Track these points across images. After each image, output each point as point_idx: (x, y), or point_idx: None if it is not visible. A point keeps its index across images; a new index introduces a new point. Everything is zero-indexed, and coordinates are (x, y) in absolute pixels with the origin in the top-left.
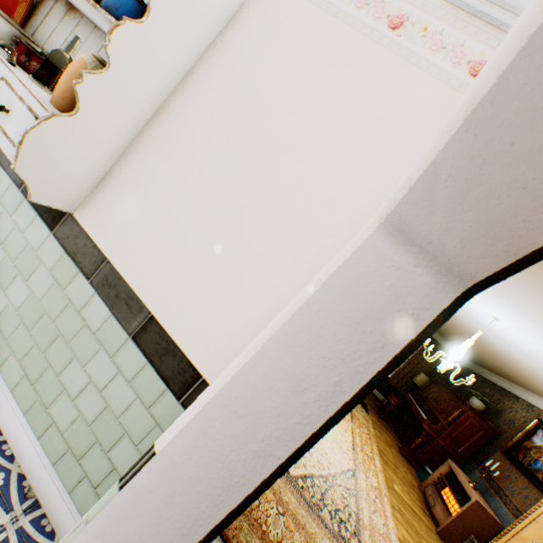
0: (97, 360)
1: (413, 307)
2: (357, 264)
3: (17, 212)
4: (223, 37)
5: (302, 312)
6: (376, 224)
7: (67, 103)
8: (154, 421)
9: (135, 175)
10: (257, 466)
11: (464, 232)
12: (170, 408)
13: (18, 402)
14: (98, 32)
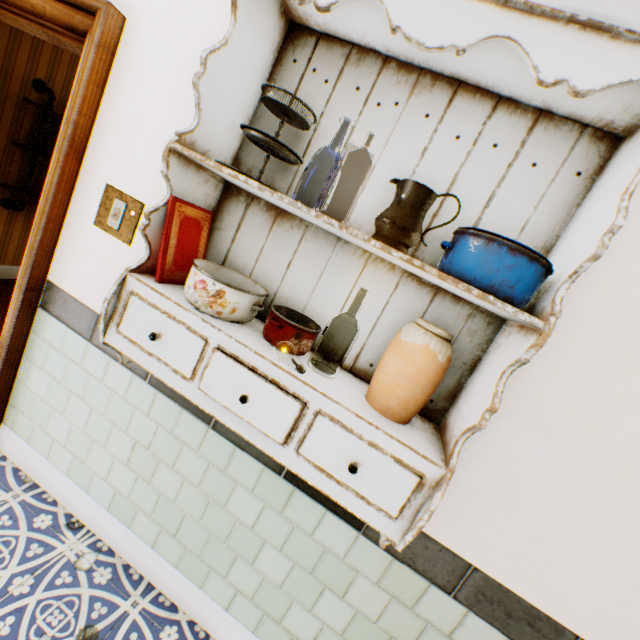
0: None
1: None
2: None
3: (287, 506)
4: None
5: None
6: None
7: (409, 411)
8: None
9: (480, 447)
10: None
11: None
12: None
13: None
14: (345, 246)
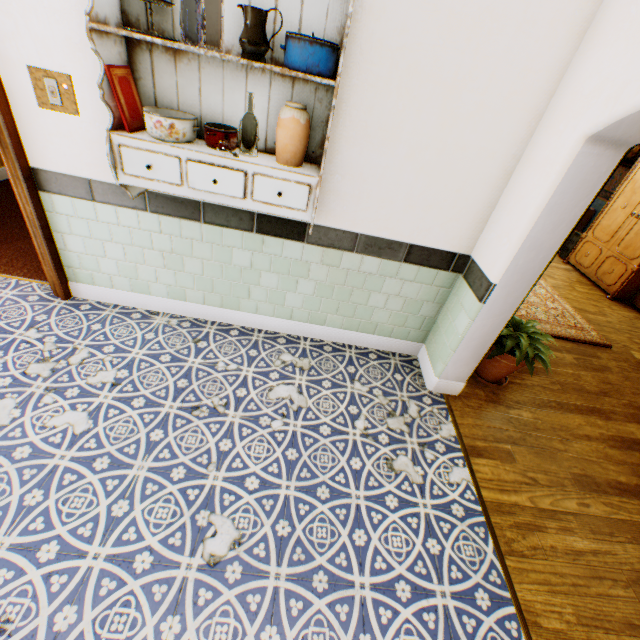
0: (387, 285)
1: (604, 169)
2: (575, 165)
3: (264, 248)
4: (360, 2)
5: (551, 199)
6: (582, 142)
7: (298, 159)
8: (438, 288)
9: (345, 171)
10: (544, 261)
11: (631, 134)
12: (445, 277)
13: (349, 330)
14: (230, 65)
